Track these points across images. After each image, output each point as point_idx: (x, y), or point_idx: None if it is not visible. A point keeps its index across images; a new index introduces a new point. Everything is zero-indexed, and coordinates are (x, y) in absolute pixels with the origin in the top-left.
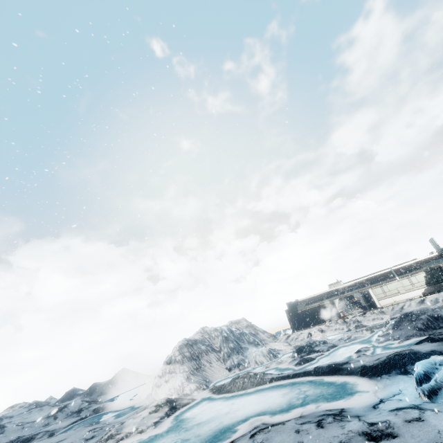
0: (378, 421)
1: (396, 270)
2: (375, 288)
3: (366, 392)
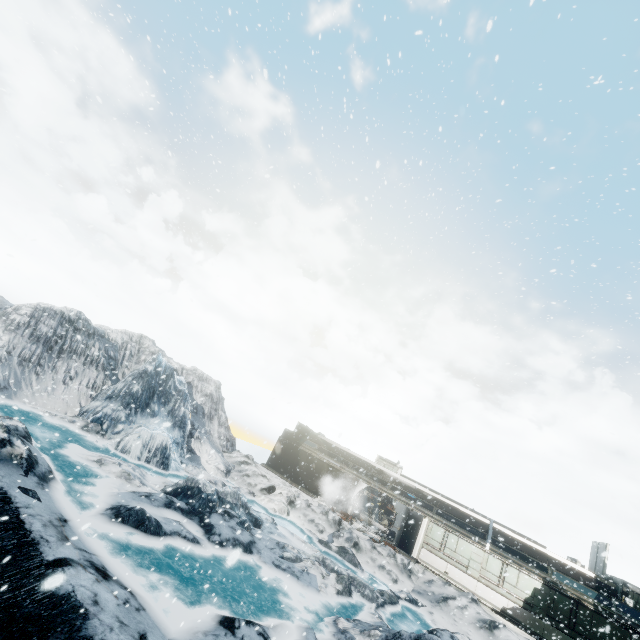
0: None
1: (498, 534)
2: (437, 525)
3: None
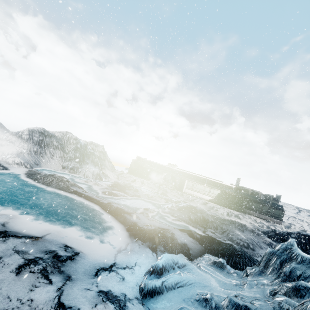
0: (71, 305)
1: (208, 181)
2: (190, 181)
3: (115, 246)
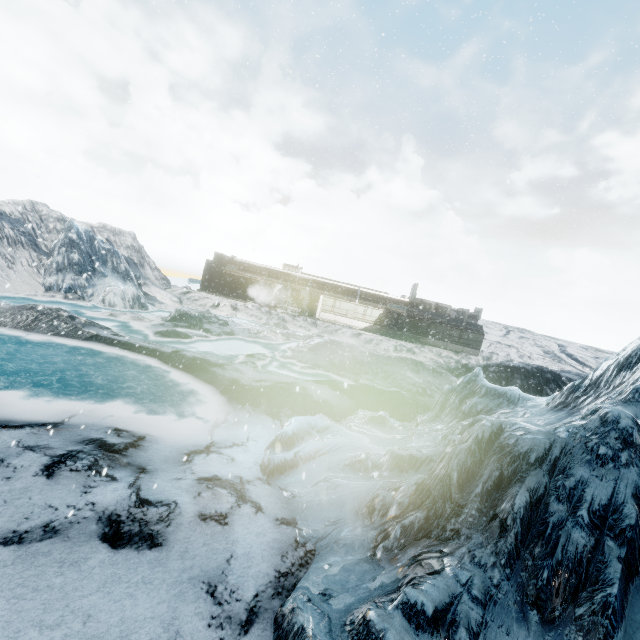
0: (160, 499)
1: (363, 294)
2: (329, 298)
3: (207, 419)
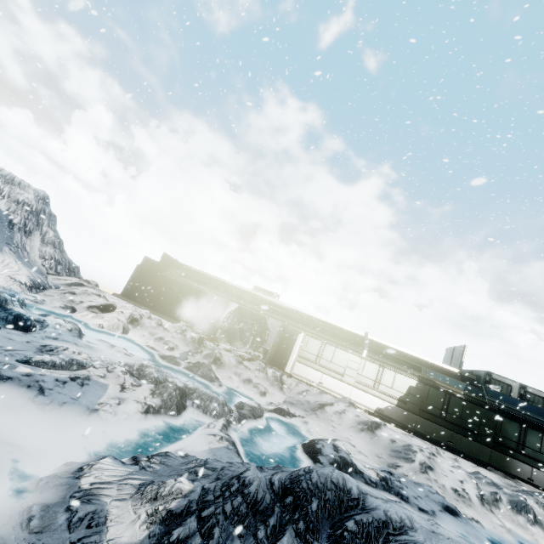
0: None
1: (372, 344)
2: (314, 338)
3: None
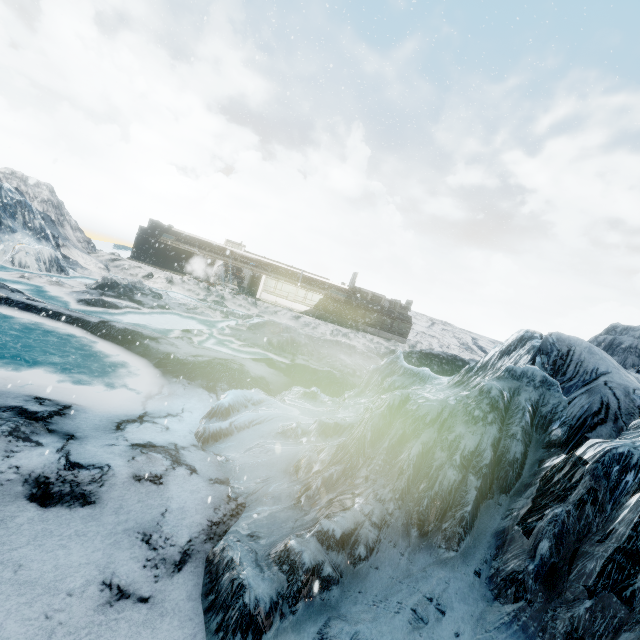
0: (92, 463)
1: (305, 277)
2: (271, 278)
3: (139, 391)
